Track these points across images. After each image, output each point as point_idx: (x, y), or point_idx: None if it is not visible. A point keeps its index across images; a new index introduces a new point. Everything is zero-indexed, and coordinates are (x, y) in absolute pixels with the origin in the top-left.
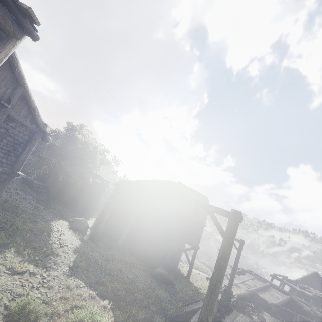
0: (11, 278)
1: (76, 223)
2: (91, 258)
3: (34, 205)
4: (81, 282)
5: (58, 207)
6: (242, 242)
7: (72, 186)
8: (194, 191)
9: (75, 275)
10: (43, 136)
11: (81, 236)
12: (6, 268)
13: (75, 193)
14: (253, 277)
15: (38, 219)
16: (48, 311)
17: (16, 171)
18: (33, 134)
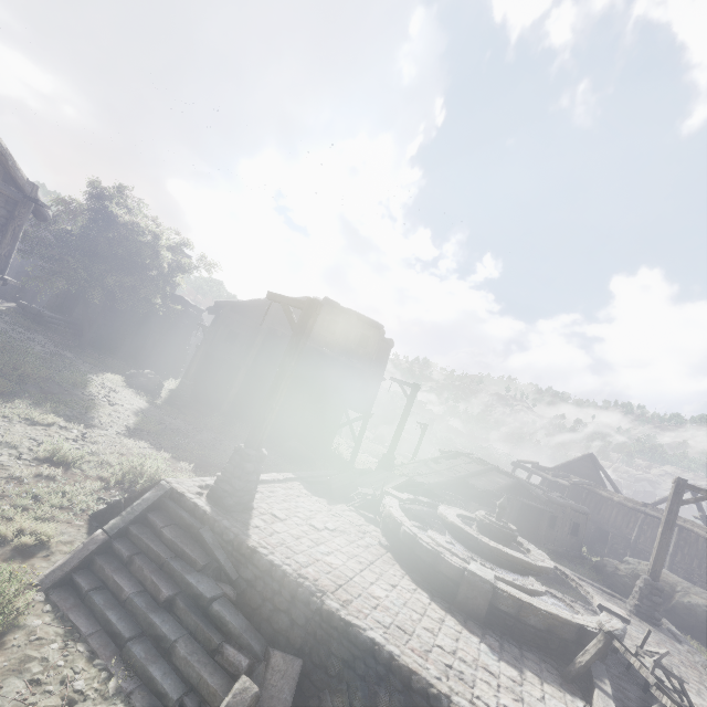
0: (31, 428)
1: (138, 379)
2: (168, 424)
3: (53, 350)
4: (146, 444)
5: (104, 358)
6: (415, 387)
7: (126, 320)
8: (357, 316)
9: (136, 438)
10: (35, 208)
11: (149, 397)
12: (22, 419)
13: (137, 336)
14: (470, 461)
15: (65, 368)
16: (93, 459)
17: (0, 276)
18: (15, 204)
